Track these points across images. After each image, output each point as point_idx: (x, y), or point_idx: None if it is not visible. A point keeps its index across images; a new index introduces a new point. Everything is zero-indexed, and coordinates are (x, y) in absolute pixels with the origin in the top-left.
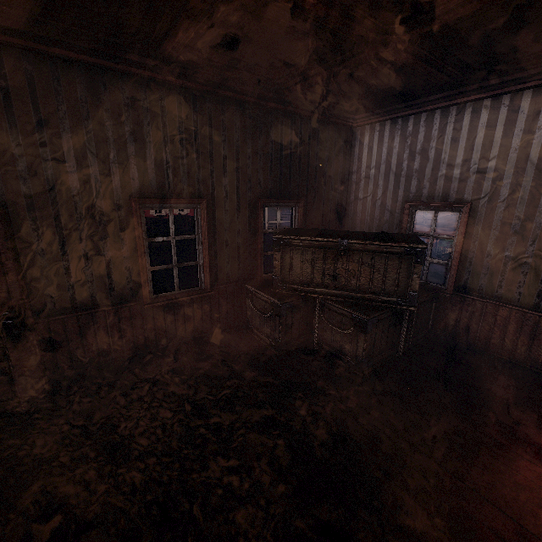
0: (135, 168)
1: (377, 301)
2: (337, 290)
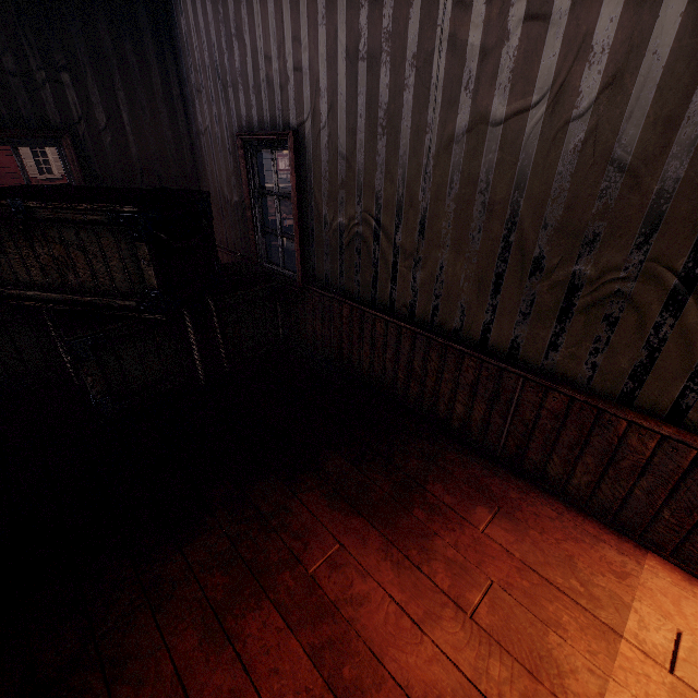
0: None
1: (114, 309)
2: (56, 293)
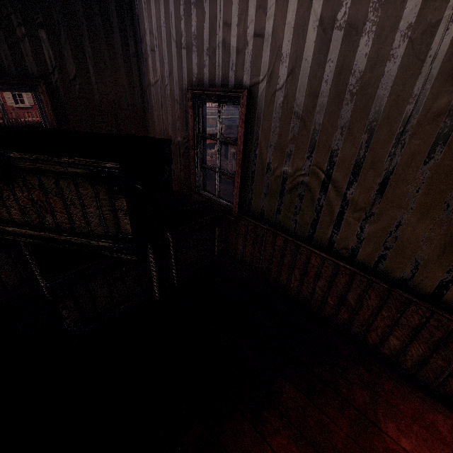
0: None
1: (88, 247)
2: (33, 231)
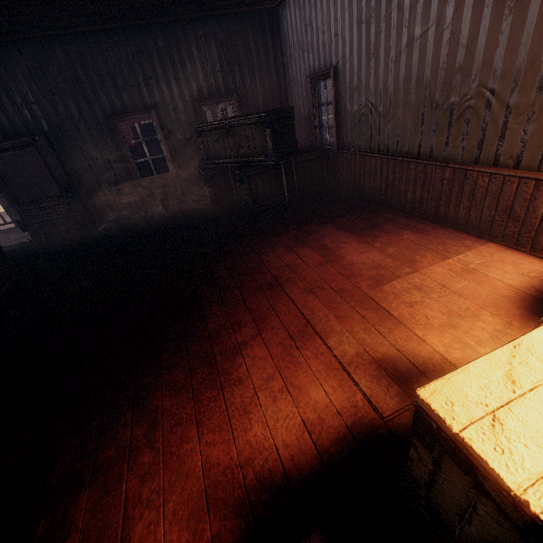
0: (105, 97)
1: (255, 162)
2: (234, 159)
